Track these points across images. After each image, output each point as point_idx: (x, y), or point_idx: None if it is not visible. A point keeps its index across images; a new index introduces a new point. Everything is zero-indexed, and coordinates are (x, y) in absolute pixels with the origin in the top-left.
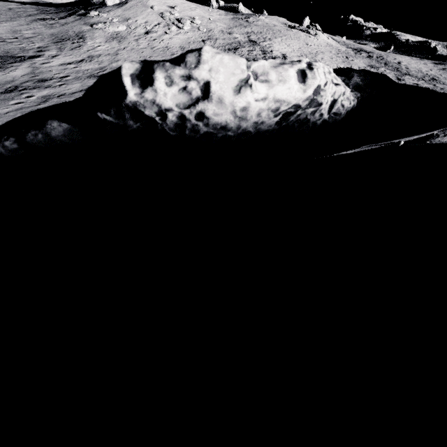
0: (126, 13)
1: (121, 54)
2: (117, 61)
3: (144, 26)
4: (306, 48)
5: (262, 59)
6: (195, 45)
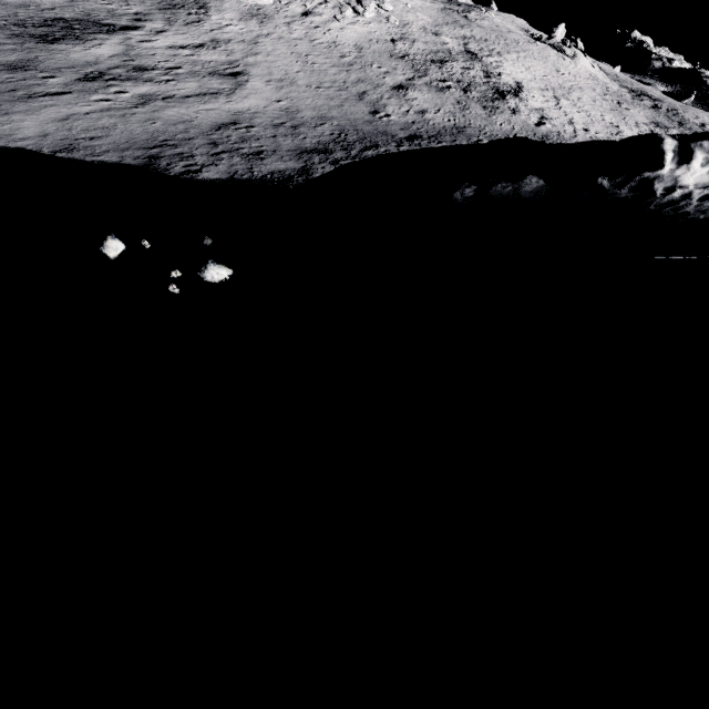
0: None
1: (262, 43)
2: (256, 55)
3: (302, 3)
4: (556, 78)
5: (483, 85)
6: (379, 46)
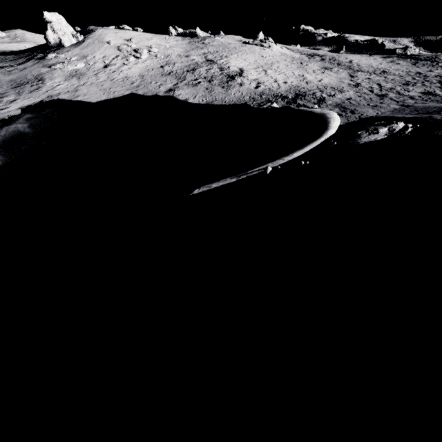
0: (83, 51)
1: (80, 89)
2: (77, 97)
3: (102, 61)
4: (262, 60)
5: (220, 75)
6: (154, 72)
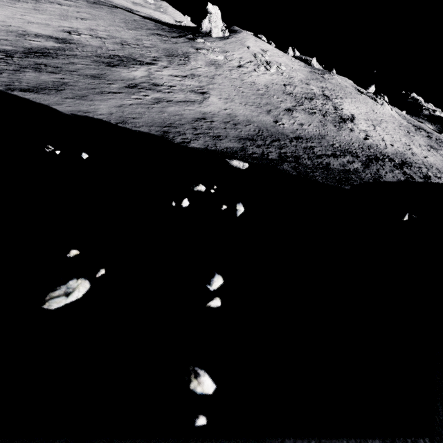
0: (225, 46)
1: (216, 78)
2: (213, 84)
3: (238, 61)
4: (373, 114)
5: (333, 113)
6: (277, 87)
